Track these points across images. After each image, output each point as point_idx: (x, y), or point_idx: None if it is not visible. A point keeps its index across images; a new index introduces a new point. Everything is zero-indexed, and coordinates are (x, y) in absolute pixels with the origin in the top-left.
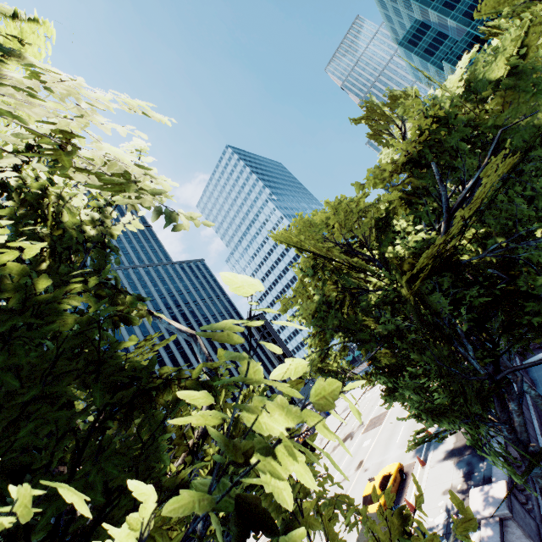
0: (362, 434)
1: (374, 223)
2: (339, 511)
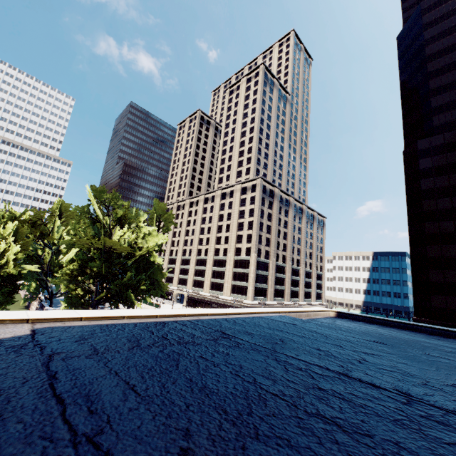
0: None
1: None
2: None
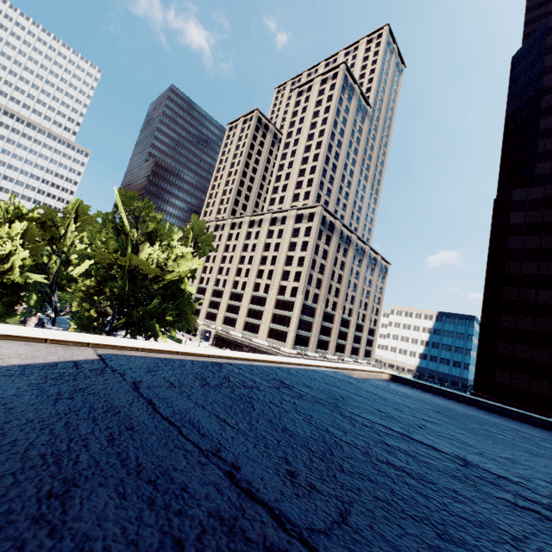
0: None
1: None
2: None
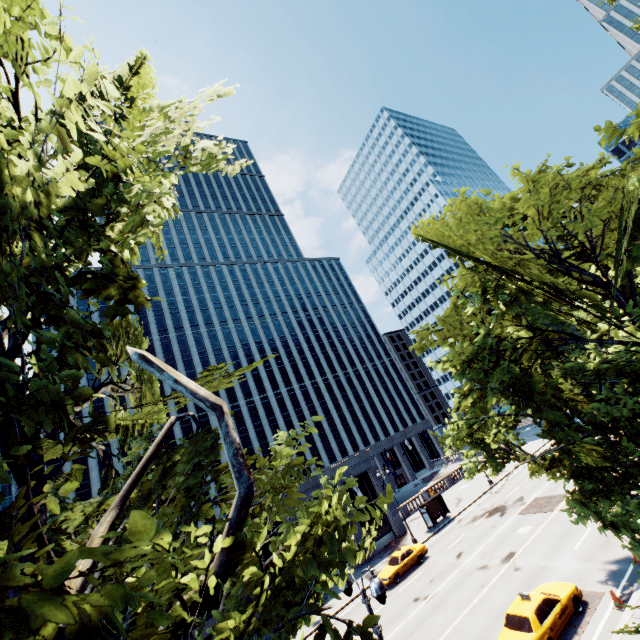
0: (519, 515)
1: (620, 213)
2: (467, 608)
